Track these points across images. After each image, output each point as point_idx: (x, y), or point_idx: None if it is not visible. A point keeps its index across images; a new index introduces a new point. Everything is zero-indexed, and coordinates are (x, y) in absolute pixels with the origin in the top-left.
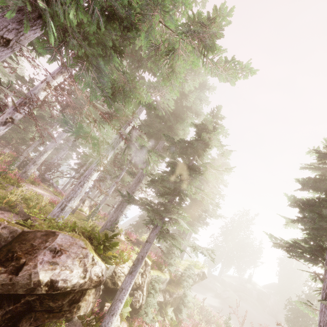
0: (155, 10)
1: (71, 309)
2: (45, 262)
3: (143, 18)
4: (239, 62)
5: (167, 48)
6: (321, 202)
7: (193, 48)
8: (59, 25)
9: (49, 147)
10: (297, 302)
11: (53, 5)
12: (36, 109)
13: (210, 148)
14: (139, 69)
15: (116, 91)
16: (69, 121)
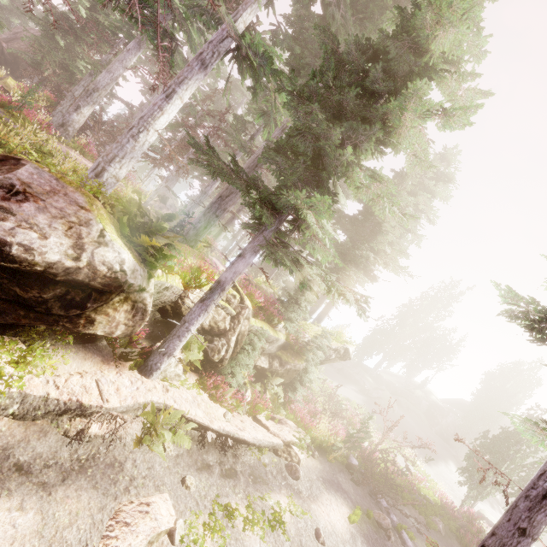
0: None
1: (73, 318)
2: None
3: None
4: None
5: None
6: None
7: None
8: None
9: (101, 80)
10: (515, 418)
11: None
12: (85, 4)
13: (426, 71)
14: None
15: None
16: None
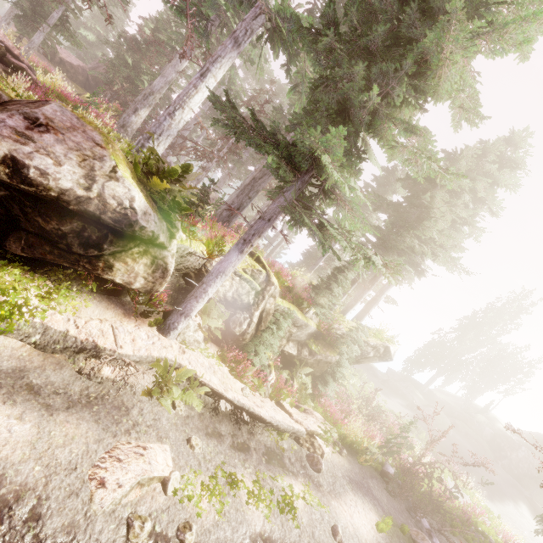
0: None
1: (92, 260)
2: (7, 127)
3: None
4: None
5: None
6: None
7: None
8: None
9: (156, 85)
10: None
11: None
12: (149, 26)
13: (472, 2)
14: None
15: None
16: None
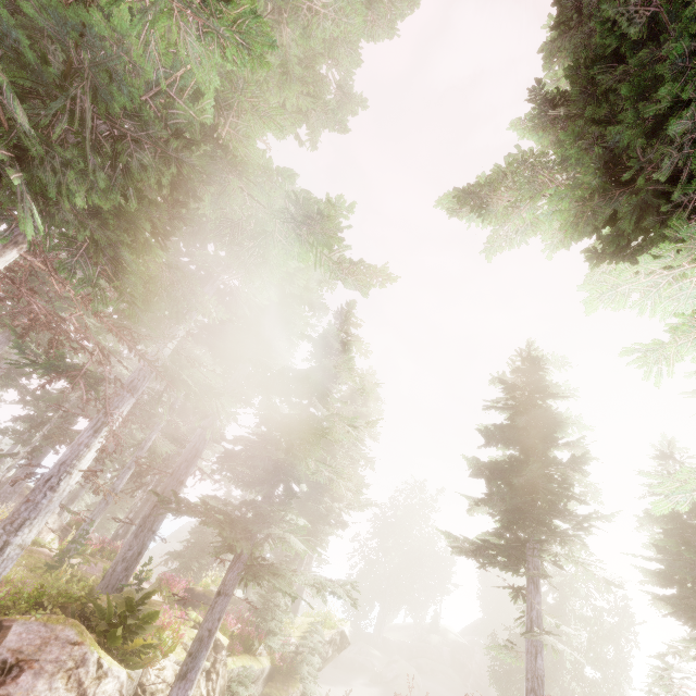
0: (232, 173)
1: None
2: None
3: (210, 179)
4: (371, 265)
5: (254, 228)
6: (512, 464)
7: (299, 239)
8: (40, 194)
9: None
10: (495, 648)
11: (34, 168)
12: None
13: (339, 383)
14: (196, 237)
15: (151, 292)
16: (30, 346)
